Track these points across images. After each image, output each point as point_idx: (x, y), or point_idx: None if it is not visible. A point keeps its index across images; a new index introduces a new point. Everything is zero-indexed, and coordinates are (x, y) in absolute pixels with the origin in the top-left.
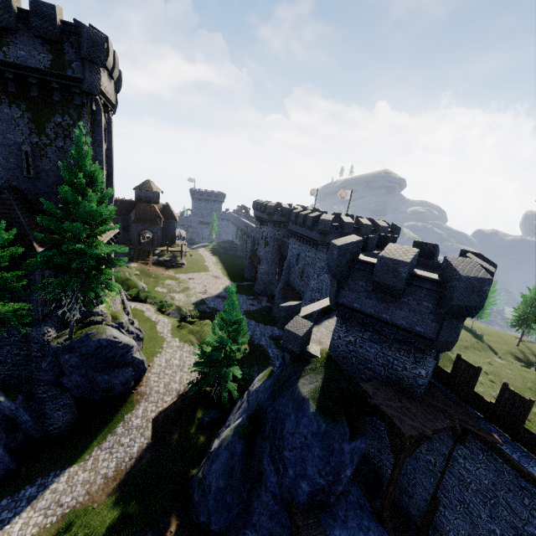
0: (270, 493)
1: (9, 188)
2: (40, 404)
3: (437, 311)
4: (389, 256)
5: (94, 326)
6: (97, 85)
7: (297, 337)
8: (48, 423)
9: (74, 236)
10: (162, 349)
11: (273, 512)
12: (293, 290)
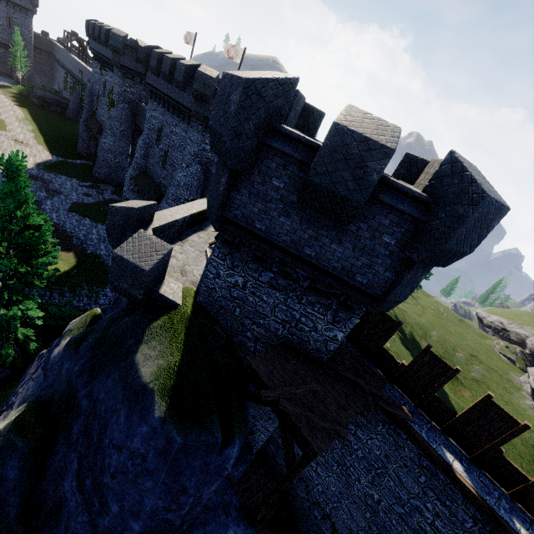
0: None
1: None
2: None
3: (402, 253)
4: (355, 128)
5: None
6: None
7: (139, 271)
8: None
9: None
10: None
11: None
12: (151, 181)
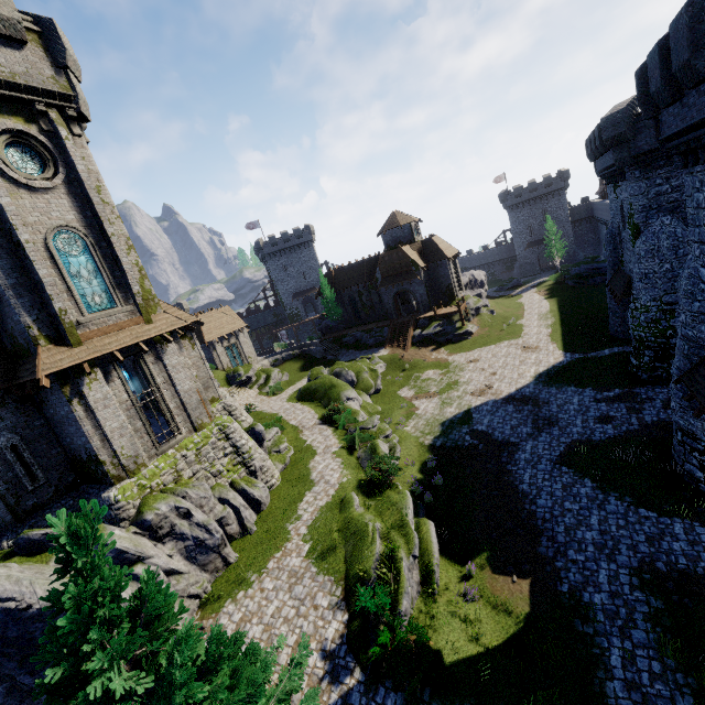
0: None
1: None
2: None
3: None
4: None
5: None
6: None
7: None
8: None
9: None
10: (258, 575)
11: None
12: None
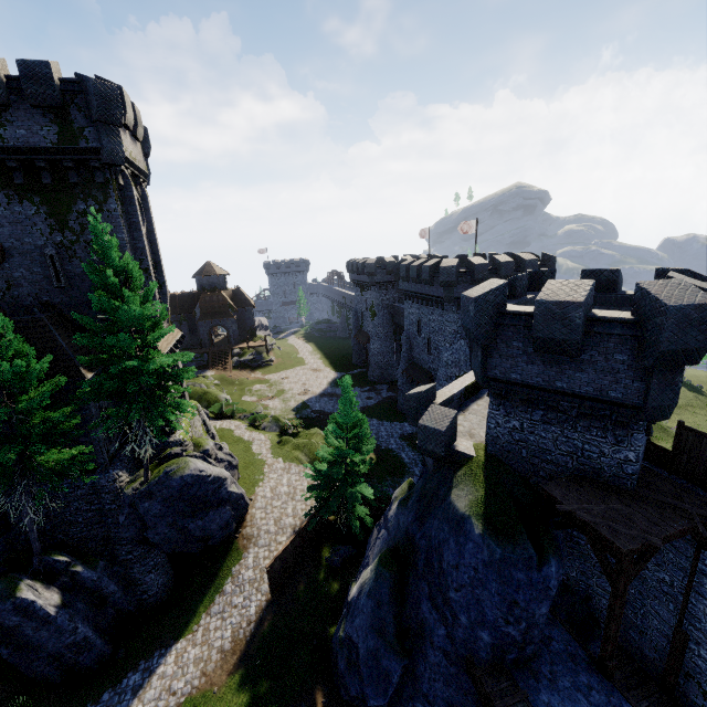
0: (439, 651)
1: (40, 306)
2: (127, 568)
3: (638, 364)
4: (551, 299)
5: (172, 460)
6: (119, 152)
7: (438, 433)
8: (141, 590)
9: (125, 351)
10: (263, 476)
11: (448, 676)
12: (420, 369)
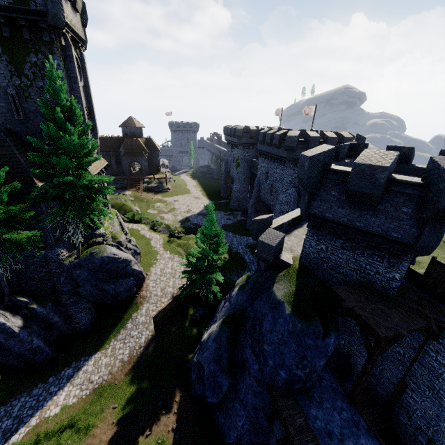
0: (253, 378)
1: (5, 131)
2: (66, 308)
3: (418, 216)
4: (365, 162)
5: (96, 246)
6: (61, 17)
7: (270, 247)
8: (75, 322)
9: (62, 169)
10: (156, 261)
11: (256, 392)
12: (264, 204)
